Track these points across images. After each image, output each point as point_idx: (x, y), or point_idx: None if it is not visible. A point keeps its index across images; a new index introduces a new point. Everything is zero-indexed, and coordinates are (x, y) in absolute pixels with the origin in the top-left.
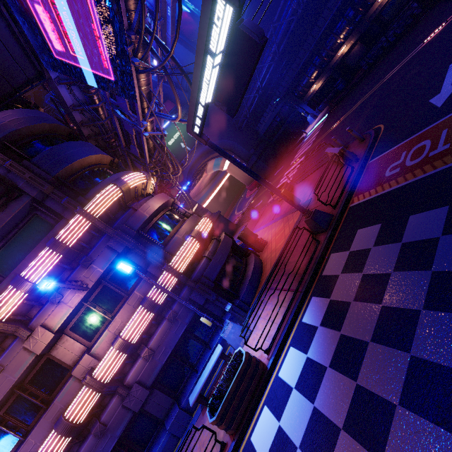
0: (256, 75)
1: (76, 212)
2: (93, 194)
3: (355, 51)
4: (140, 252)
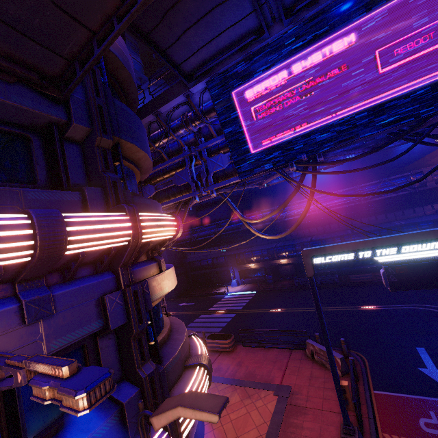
0: (221, 223)
1: (128, 209)
2: (140, 204)
3: (288, 268)
4: (137, 351)
